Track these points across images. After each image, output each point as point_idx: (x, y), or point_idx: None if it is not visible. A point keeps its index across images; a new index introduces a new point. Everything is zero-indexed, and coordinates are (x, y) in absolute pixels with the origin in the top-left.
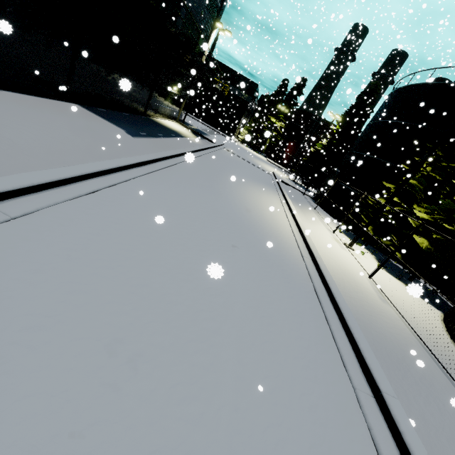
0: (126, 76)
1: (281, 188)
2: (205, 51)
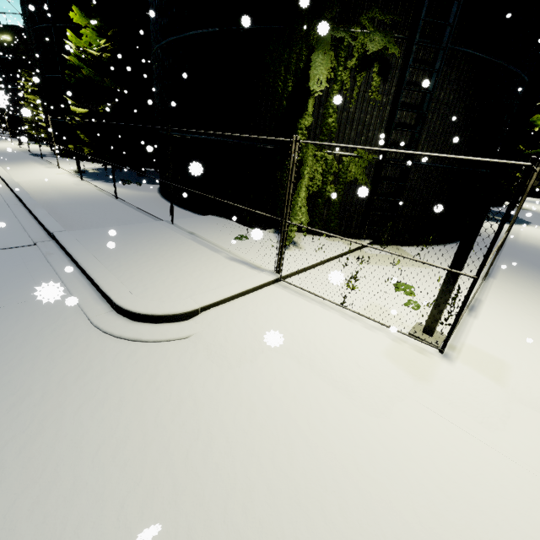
0: None
1: None
2: None
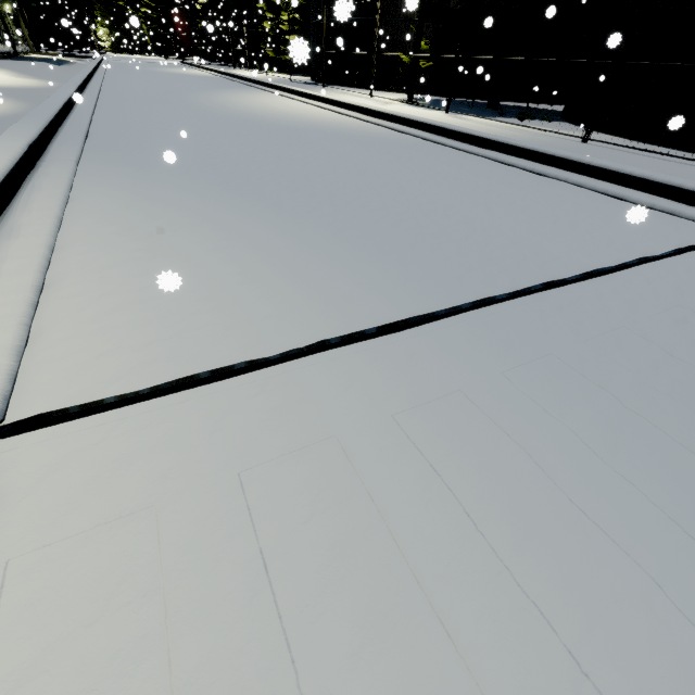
0: None
1: (194, 65)
2: None
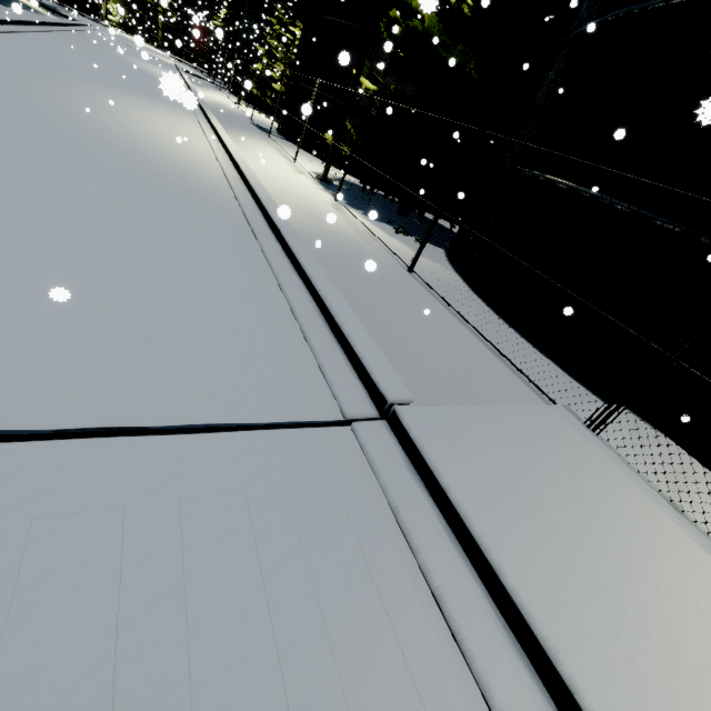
0: None
1: (179, 71)
2: None
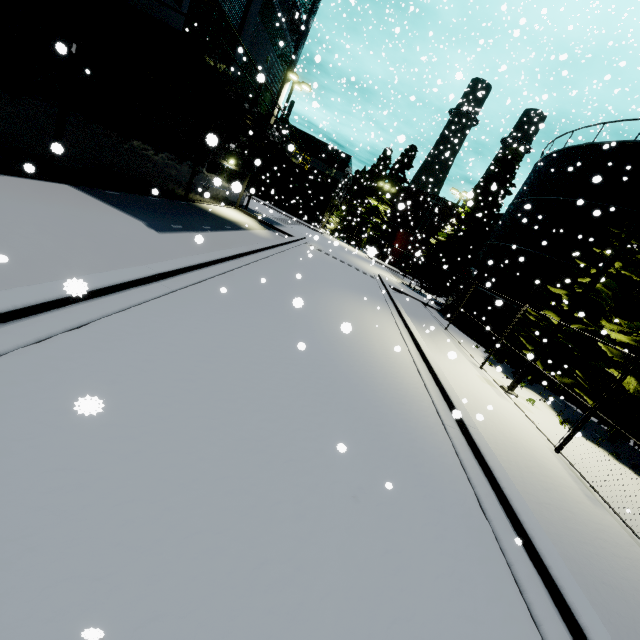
0: (153, 144)
1: (392, 298)
2: (274, 111)
